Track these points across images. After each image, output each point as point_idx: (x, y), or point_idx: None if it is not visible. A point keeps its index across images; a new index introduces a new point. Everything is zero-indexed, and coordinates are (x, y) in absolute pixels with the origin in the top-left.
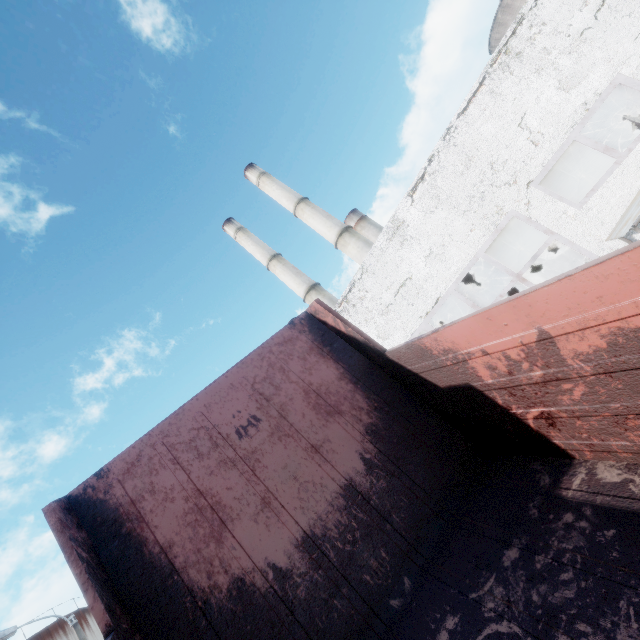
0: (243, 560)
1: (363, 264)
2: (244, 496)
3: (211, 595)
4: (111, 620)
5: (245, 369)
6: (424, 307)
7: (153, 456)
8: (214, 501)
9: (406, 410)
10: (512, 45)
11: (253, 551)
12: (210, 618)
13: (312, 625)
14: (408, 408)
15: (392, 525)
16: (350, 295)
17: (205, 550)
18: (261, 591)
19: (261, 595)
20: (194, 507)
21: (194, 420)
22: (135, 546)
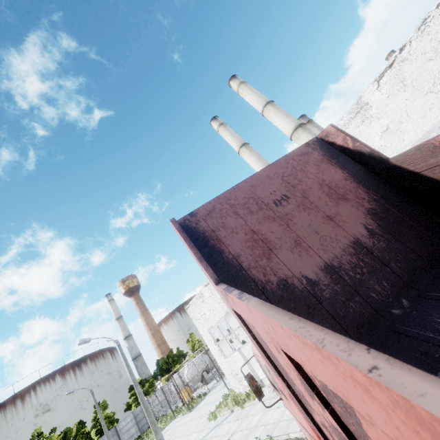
0: (285, 271)
1: None
2: (282, 237)
3: (266, 285)
4: (217, 278)
5: (276, 168)
6: None
7: (222, 209)
8: (263, 237)
9: (399, 203)
10: None
11: (291, 267)
12: (267, 296)
13: (335, 312)
14: (401, 202)
15: (391, 269)
16: None
17: (260, 261)
18: (299, 288)
19: (299, 290)
20: (251, 239)
21: (245, 193)
22: (217, 253)
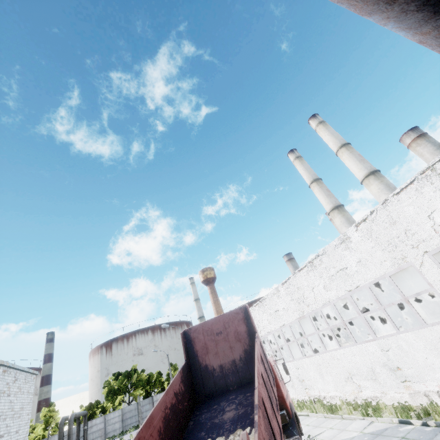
0: (208, 362)
1: (324, 249)
2: (213, 349)
3: (201, 364)
4: (186, 359)
5: (224, 317)
6: (349, 286)
7: (199, 330)
8: (207, 347)
9: None
10: (437, 167)
11: (211, 361)
12: (200, 368)
13: (215, 381)
14: None
15: (239, 374)
16: (315, 260)
17: (203, 355)
18: (209, 369)
19: (209, 370)
20: (203, 346)
21: (209, 325)
22: (192, 347)
